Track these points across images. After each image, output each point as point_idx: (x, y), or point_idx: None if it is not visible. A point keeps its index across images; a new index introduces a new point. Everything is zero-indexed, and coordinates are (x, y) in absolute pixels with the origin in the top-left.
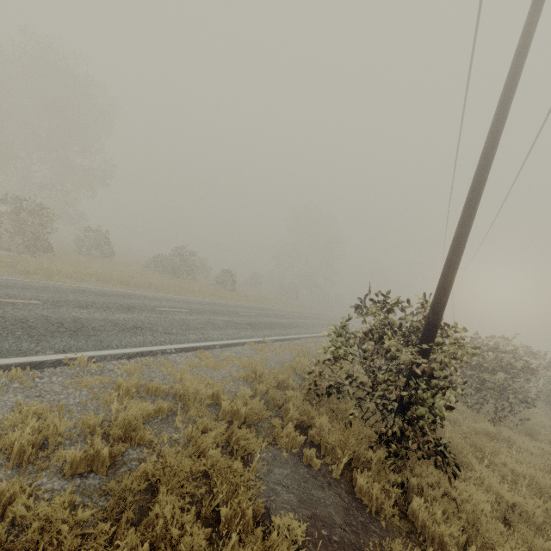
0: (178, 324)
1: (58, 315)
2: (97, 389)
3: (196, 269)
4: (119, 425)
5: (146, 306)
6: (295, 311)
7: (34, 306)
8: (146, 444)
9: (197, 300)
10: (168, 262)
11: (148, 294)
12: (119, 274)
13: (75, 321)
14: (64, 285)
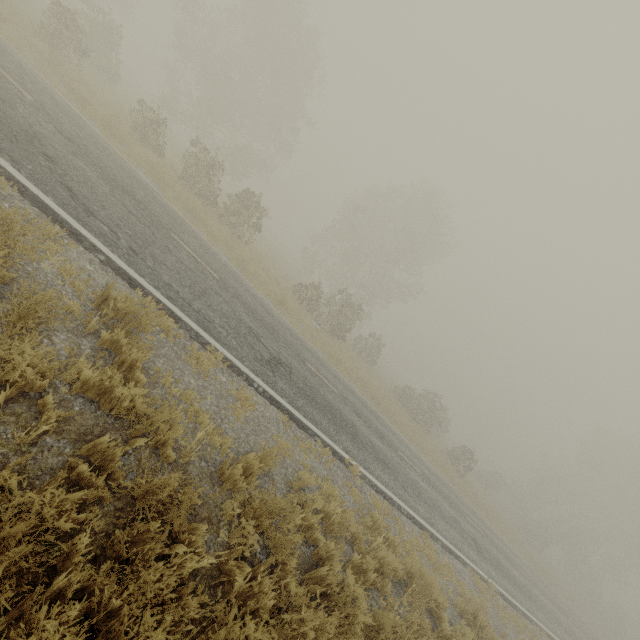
0: (412, 483)
1: (345, 413)
2: (358, 505)
3: (437, 424)
4: (374, 558)
5: (392, 441)
6: (533, 570)
7: (335, 394)
8: (382, 594)
9: (427, 462)
10: (413, 397)
11: (392, 427)
12: (374, 387)
13: (353, 426)
14: (345, 380)
